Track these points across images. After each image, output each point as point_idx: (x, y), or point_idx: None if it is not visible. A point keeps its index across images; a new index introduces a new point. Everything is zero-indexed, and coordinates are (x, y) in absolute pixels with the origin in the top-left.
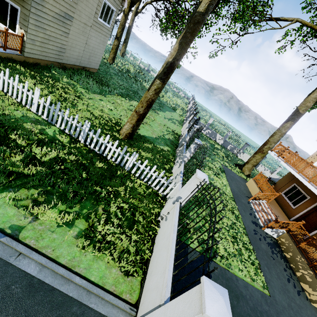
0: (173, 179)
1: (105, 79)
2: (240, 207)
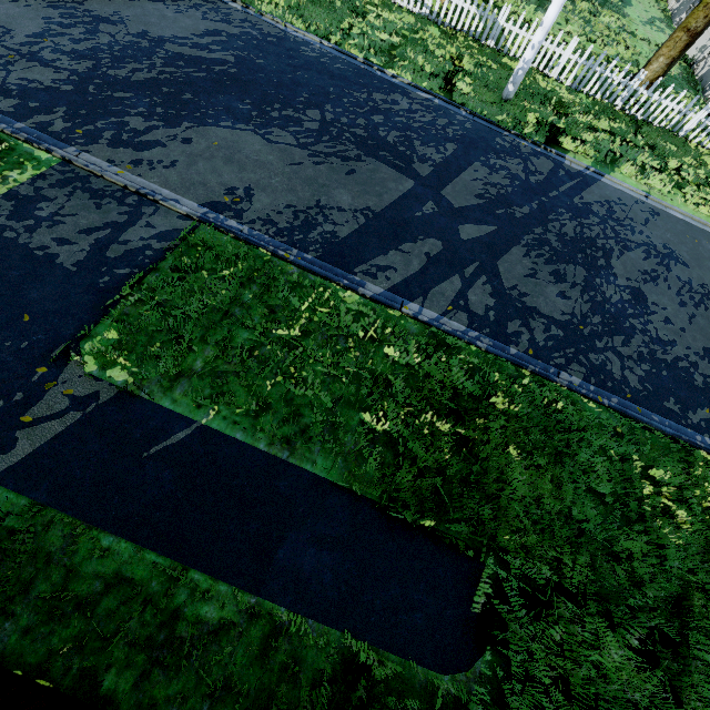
0: None
1: None
2: None
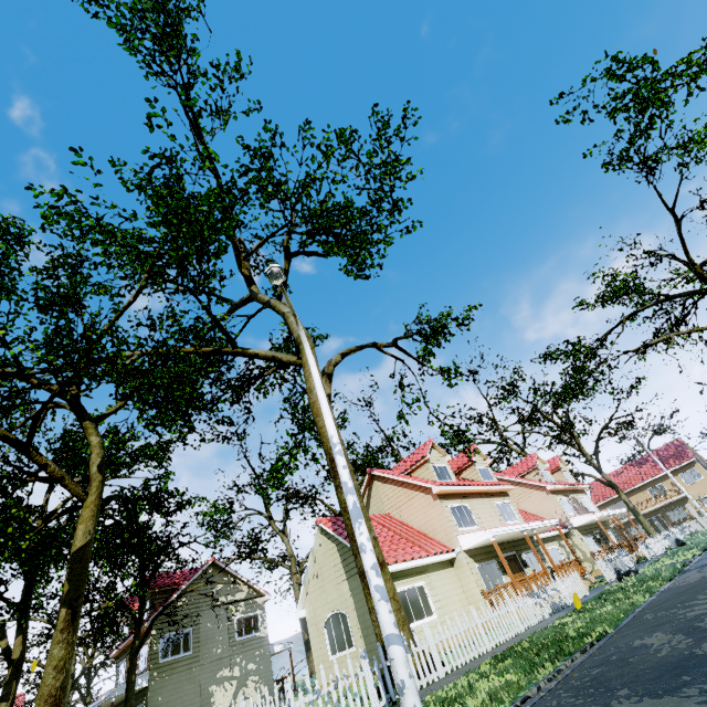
0: None
1: None
2: None
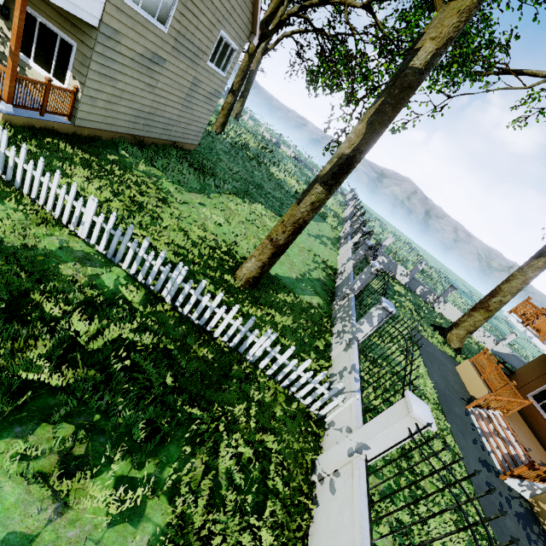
0: (336, 376)
1: (209, 164)
2: (455, 425)
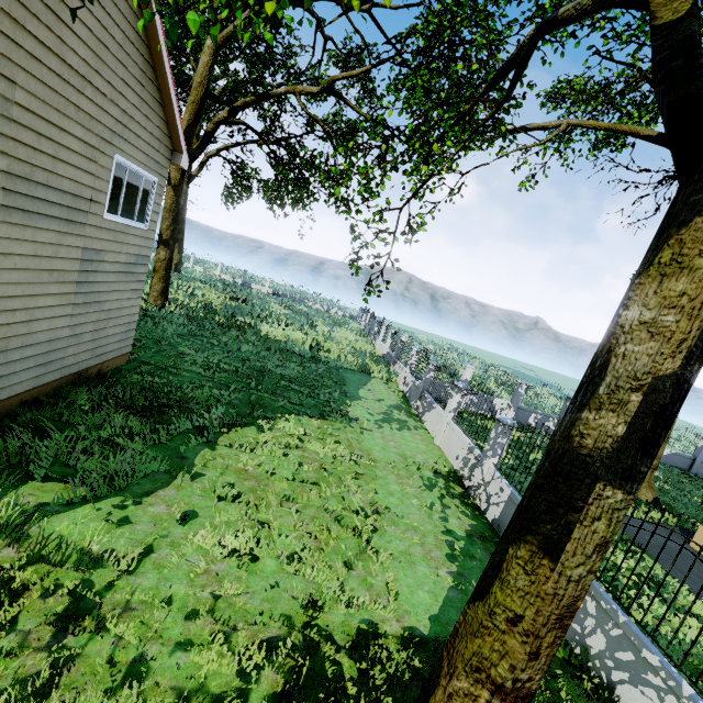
0: None
1: (165, 383)
2: None
